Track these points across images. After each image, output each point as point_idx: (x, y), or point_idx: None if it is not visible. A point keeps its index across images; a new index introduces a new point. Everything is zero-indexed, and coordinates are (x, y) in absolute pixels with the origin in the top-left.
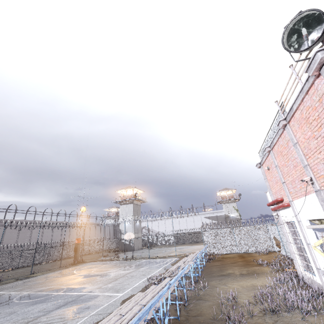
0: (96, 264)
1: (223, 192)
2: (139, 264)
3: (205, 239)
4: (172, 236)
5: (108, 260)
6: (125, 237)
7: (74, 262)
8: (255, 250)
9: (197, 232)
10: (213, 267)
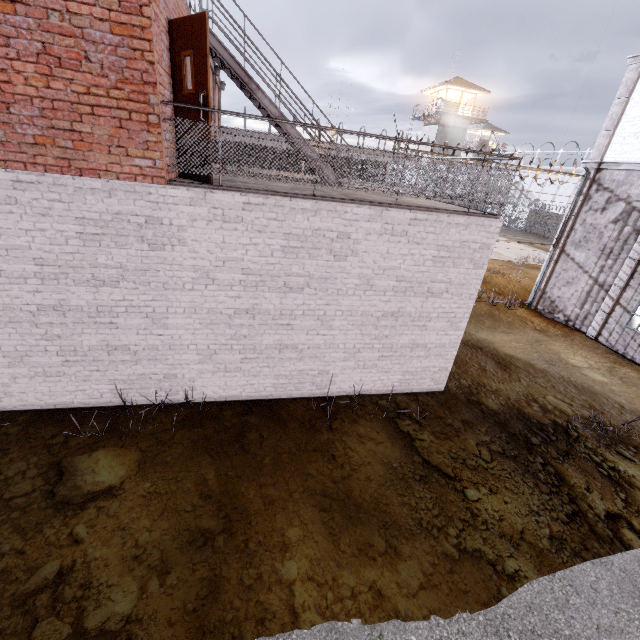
0: None
1: None
2: None
3: None
4: (527, 214)
5: None
6: None
7: None
8: None
9: None
10: None
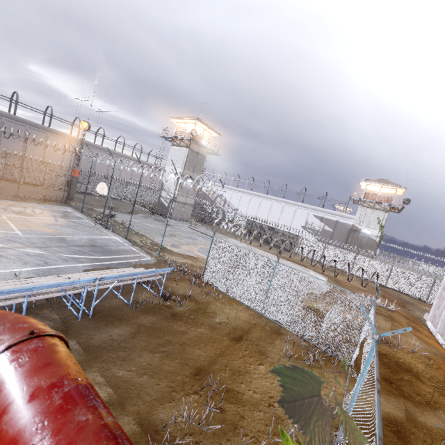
0: (53, 212)
1: (374, 185)
2: (74, 239)
3: (212, 252)
4: (245, 222)
5: (90, 214)
6: (97, 188)
7: (40, 198)
8: (301, 333)
9: (284, 232)
10: (82, 336)
